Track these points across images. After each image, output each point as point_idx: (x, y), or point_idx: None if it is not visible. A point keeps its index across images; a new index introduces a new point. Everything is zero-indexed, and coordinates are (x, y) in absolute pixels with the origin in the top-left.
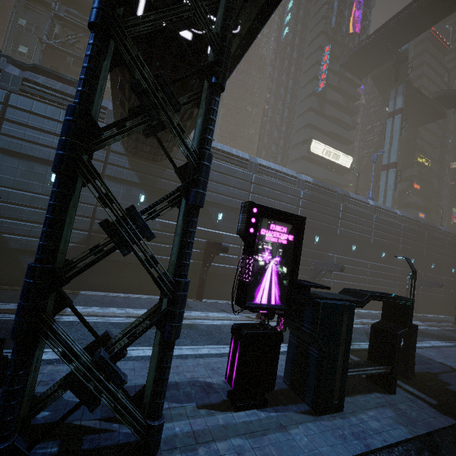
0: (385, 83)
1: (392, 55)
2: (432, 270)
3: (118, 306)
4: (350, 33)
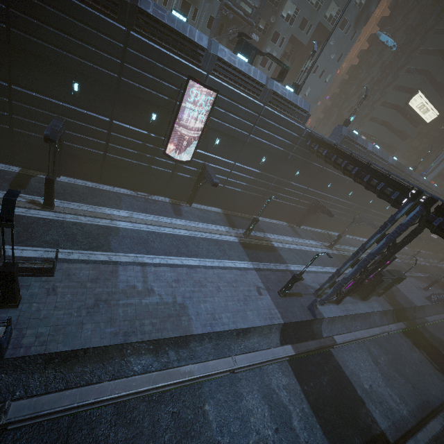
0: None
1: None
2: None
3: (278, 234)
4: None
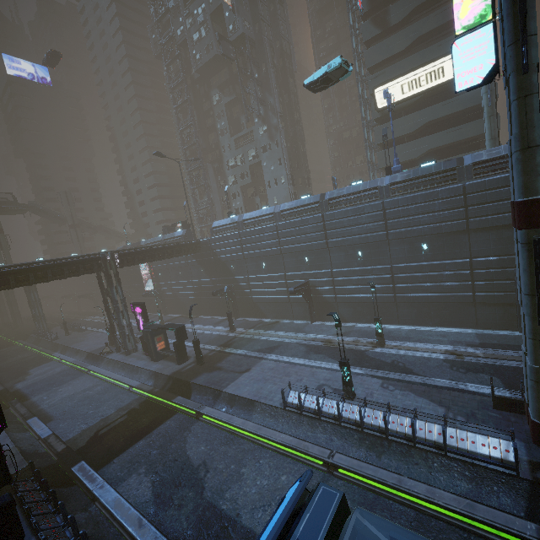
0: None
1: None
2: None
3: (194, 323)
4: None
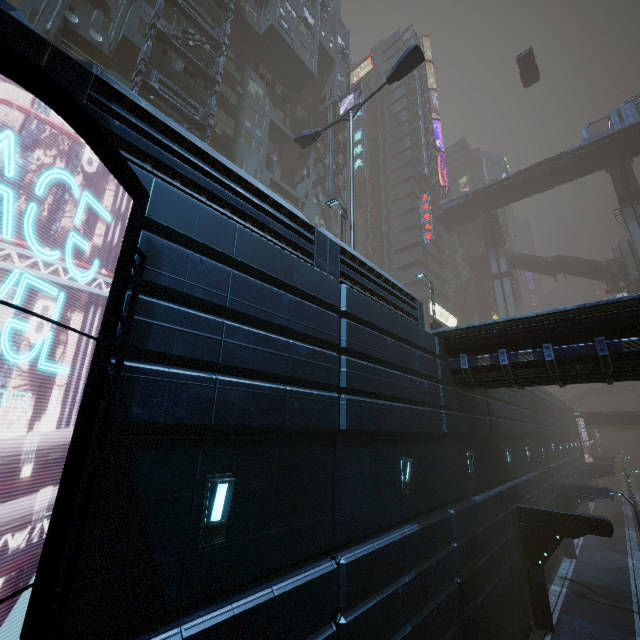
0: (469, 239)
1: (480, 215)
2: (572, 450)
3: None
4: (442, 186)
